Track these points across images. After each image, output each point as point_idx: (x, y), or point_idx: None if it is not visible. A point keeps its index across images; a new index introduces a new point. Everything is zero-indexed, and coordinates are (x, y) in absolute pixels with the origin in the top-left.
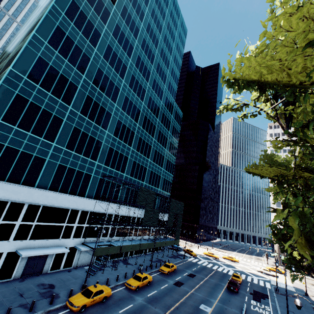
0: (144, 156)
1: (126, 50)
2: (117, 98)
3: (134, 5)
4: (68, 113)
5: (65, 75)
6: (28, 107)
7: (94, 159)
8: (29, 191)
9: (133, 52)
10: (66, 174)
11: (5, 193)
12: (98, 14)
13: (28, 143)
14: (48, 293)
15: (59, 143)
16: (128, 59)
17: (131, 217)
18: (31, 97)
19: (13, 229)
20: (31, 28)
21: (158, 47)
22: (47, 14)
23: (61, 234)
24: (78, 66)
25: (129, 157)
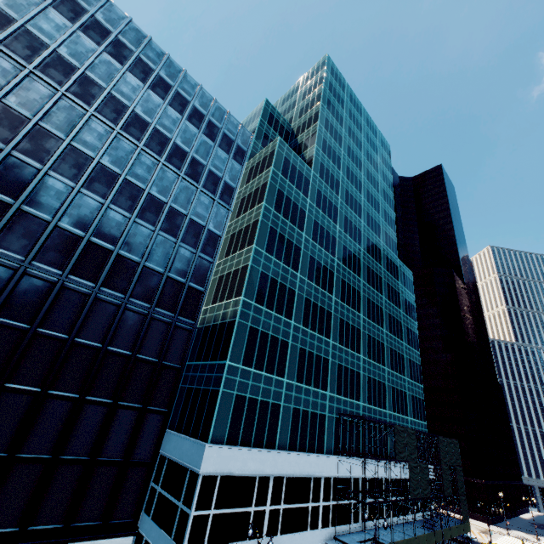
0: (379, 364)
1: (332, 216)
2: (333, 287)
3: (329, 154)
4: (292, 331)
5: (282, 282)
6: (259, 338)
7: (324, 389)
8: (273, 457)
9: (339, 214)
10: (301, 421)
11: (255, 465)
12: (300, 189)
13: (264, 387)
14: None
15: (289, 377)
16: (335, 227)
17: (382, 479)
18: (260, 325)
19: (264, 518)
20: (237, 233)
21: (362, 191)
22: (261, 219)
23: (308, 522)
24: (292, 264)
25: (361, 371)
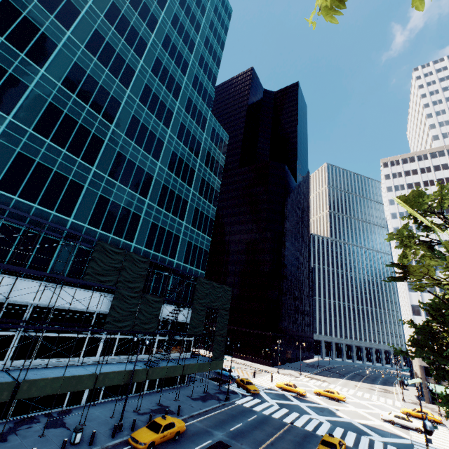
0: (134, 192)
1: None
2: (46, 59)
3: None
4: None
5: None
6: None
7: None
8: None
9: None
10: None
11: None
12: None
13: None
14: None
15: None
16: None
17: (94, 314)
18: None
19: None
20: None
21: (166, 8)
22: None
23: None
24: None
25: (86, 185)
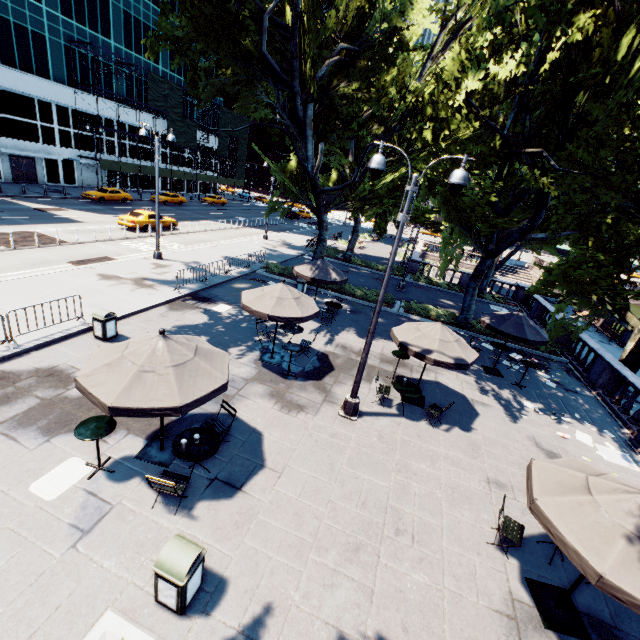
0: (147, 1)
1: None
2: None
3: None
4: None
5: None
6: None
7: None
8: None
9: None
10: None
11: None
12: None
13: None
14: (58, 192)
15: None
16: None
17: (150, 132)
18: None
19: None
20: None
21: None
22: None
23: (40, 138)
24: None
25: None
